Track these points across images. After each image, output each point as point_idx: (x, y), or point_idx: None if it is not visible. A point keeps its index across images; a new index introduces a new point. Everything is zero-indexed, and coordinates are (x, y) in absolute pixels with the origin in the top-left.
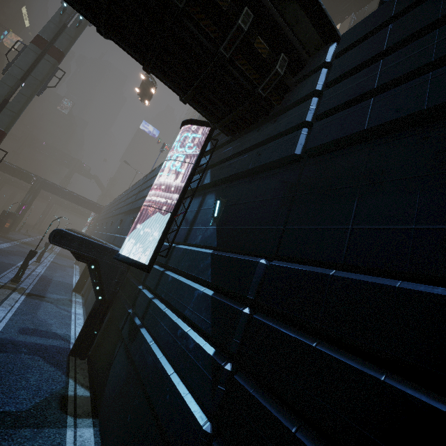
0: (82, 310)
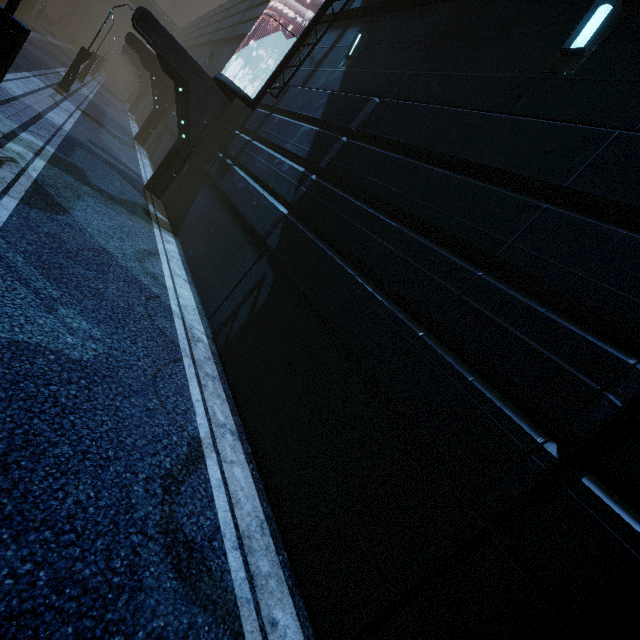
0: (149, 163)
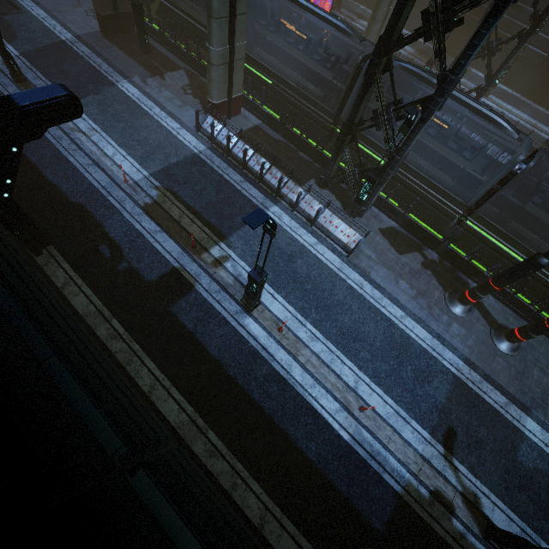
0: None
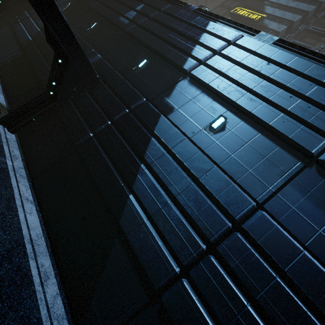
0: None
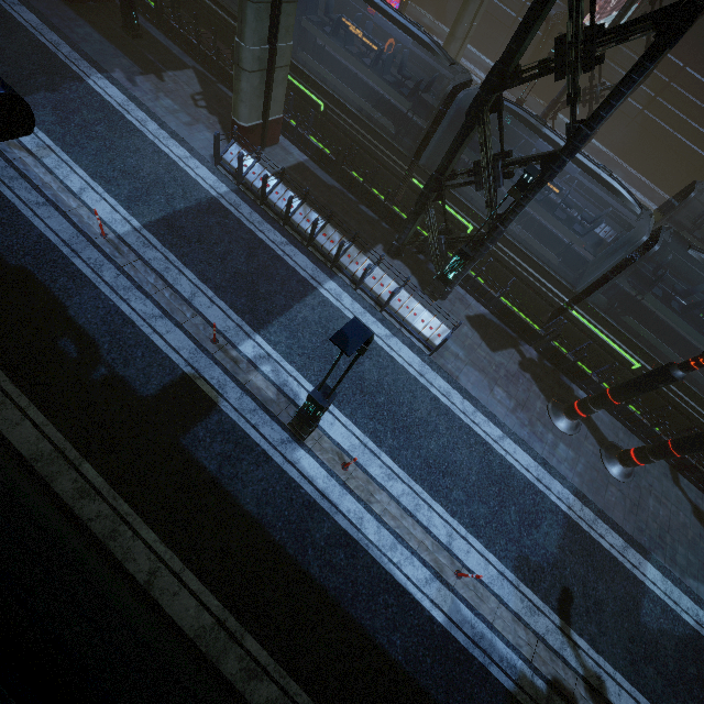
0: None
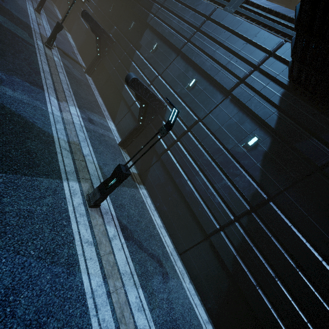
0: (59, 12)
